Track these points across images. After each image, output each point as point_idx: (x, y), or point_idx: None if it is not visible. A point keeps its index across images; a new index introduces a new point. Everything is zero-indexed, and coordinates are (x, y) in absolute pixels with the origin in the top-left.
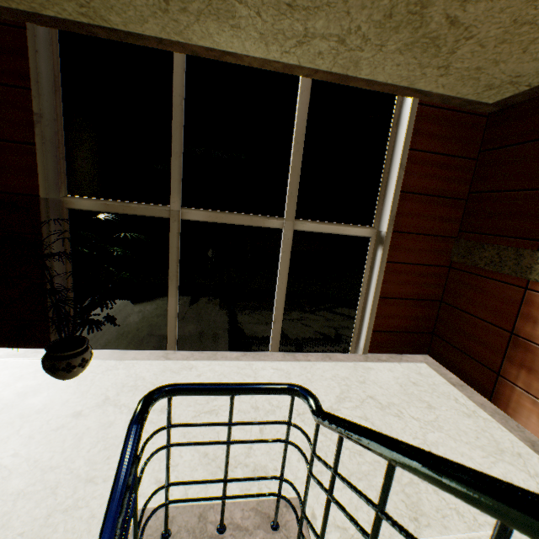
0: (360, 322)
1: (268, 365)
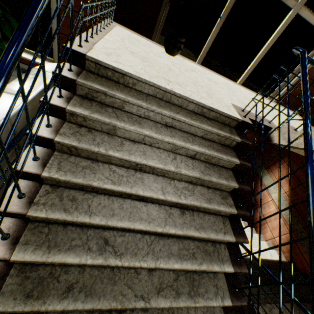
0: (282, 86)
1: (241, 88)
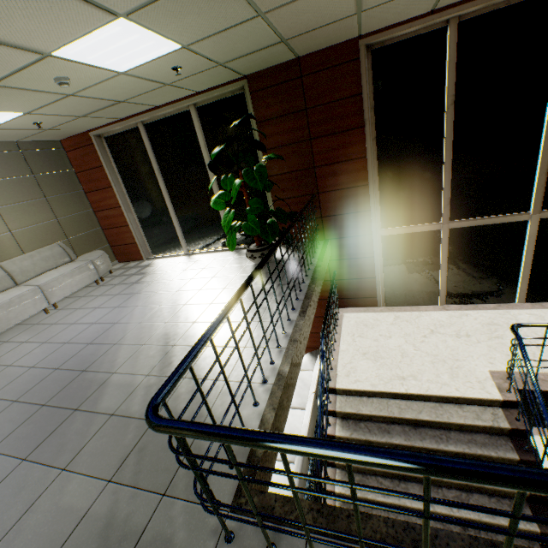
0: None
1: None
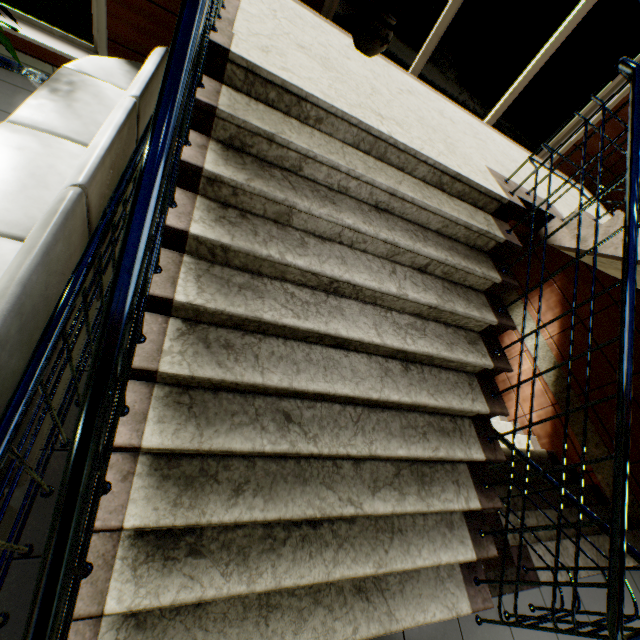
0: (567, 132)
1: (493, 133)
